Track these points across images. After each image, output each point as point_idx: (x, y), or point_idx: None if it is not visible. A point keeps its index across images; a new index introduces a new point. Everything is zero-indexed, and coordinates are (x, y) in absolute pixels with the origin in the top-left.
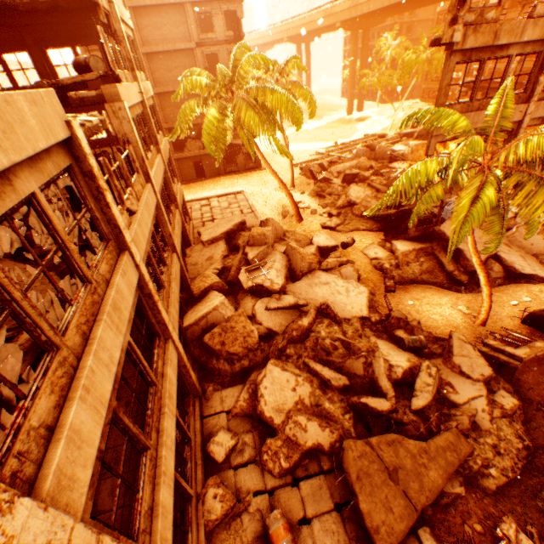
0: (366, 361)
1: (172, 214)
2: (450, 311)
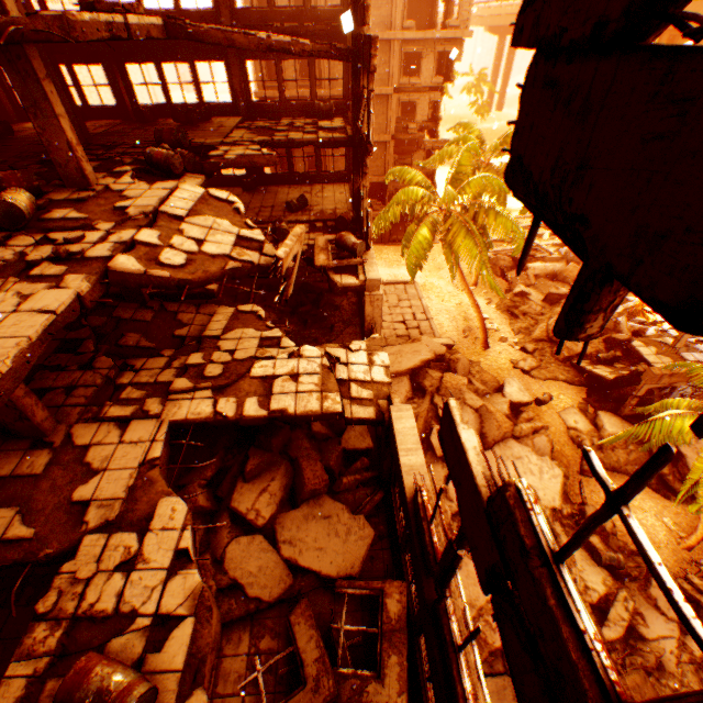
0: None
1: None
2: (653, 521)
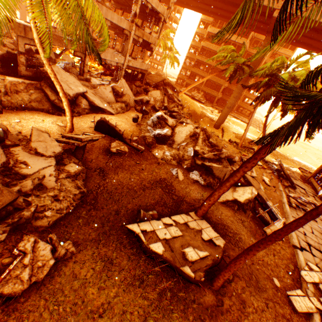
0: None
1: None
2: (51, 125)
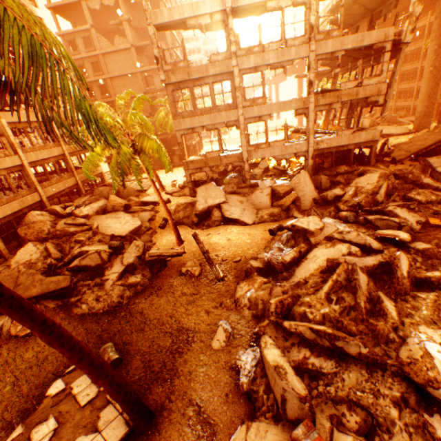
0: (70, 245)
1: (61, 177)
2: (175, 238)
